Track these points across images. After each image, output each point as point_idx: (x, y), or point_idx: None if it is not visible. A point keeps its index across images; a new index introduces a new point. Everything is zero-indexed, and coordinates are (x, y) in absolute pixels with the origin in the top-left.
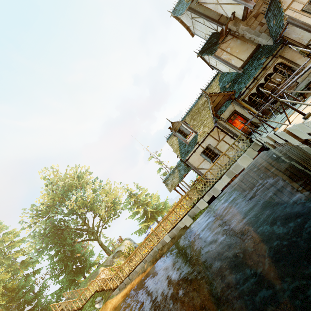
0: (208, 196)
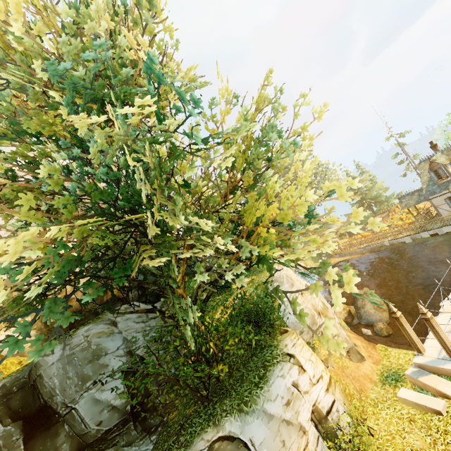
0: (432, 232)
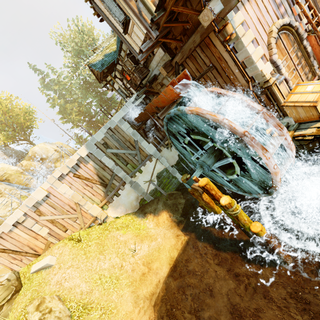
0: None
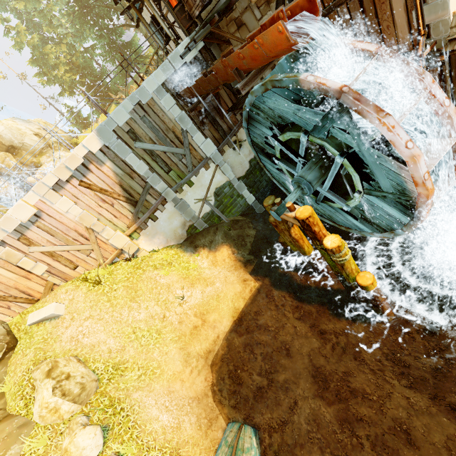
0: None
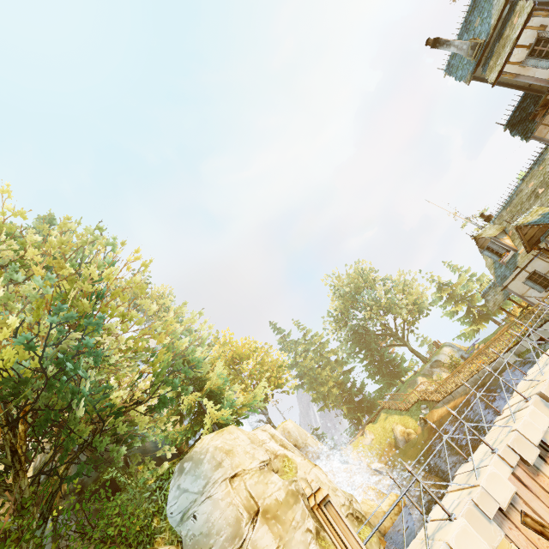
0: (535, 336)
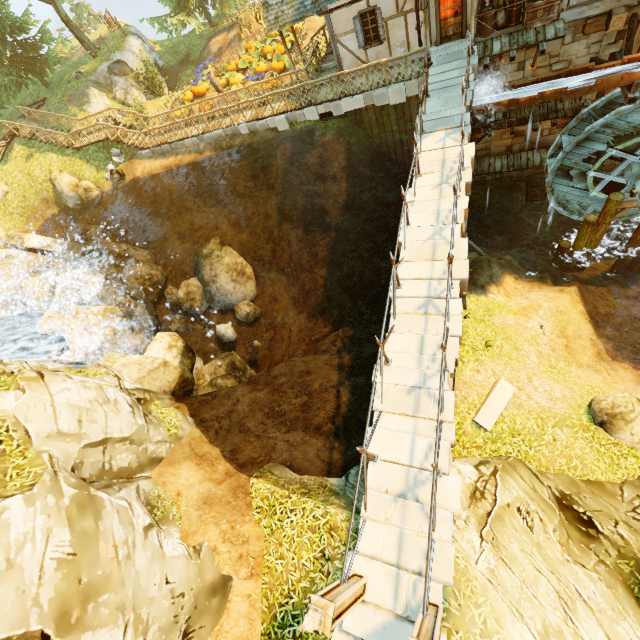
0: (325, 109)
